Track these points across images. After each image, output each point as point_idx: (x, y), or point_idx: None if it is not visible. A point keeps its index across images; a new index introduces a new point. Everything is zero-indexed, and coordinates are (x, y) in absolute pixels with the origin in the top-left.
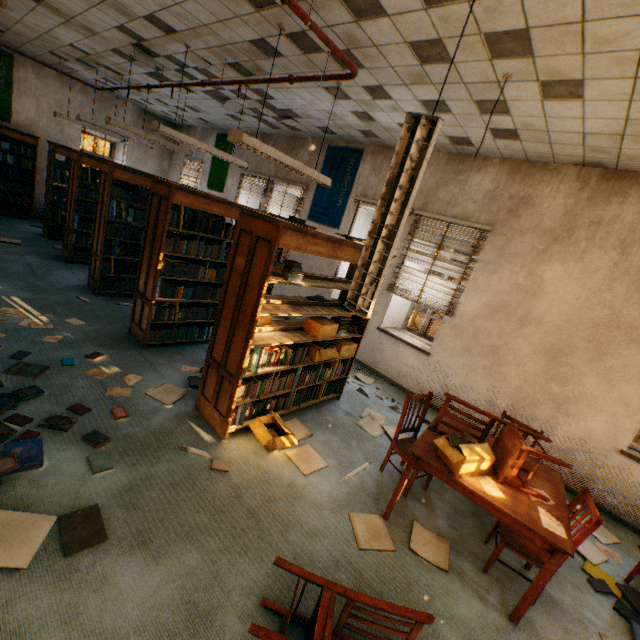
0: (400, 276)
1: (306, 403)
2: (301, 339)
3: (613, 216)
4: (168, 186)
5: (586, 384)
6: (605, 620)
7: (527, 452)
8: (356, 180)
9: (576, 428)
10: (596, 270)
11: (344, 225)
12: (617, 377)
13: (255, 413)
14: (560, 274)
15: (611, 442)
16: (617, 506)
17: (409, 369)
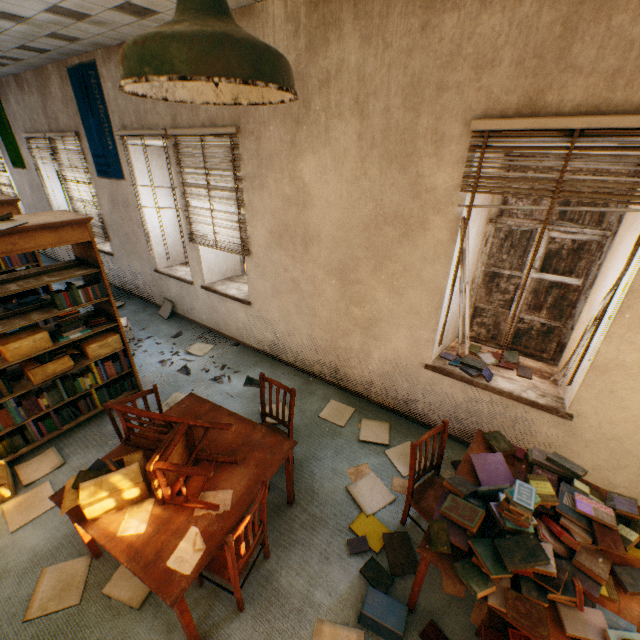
0: (192, 221)
1: (75, 421)
2: None
3: (338, 64)
4: None
5: (379, 300)
6: (338, 595)
7: (160, 470)
8: (109, 108)
9: (386, 350)
10: (345, 151)
11: (127, 173)
12: (402, 284)
13: None
14: (317, 169)
15: (417, 358)
16: (439, 421)
17: (243, 324)
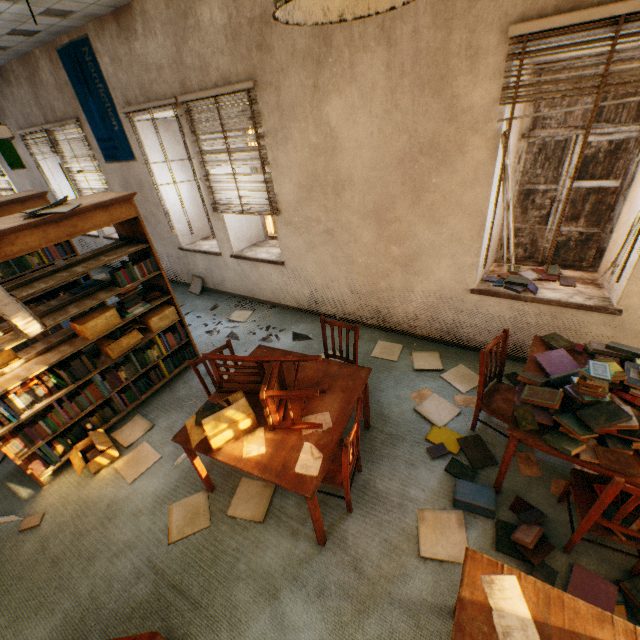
0: (214, 190)
1: (150, 391)
2: (63, 354)
3: None
4: None
5: (419, 234)
6: (431, 489)
7: (271, 398)
8: (109, 86)
9: (429, 284)
10: (373, 86)
11: (137, 152)
12: (442, 214)
13: (75, 441)
14: (343, 110)
15: (461, 285)
16: (487, 342)
17: (278, 286)
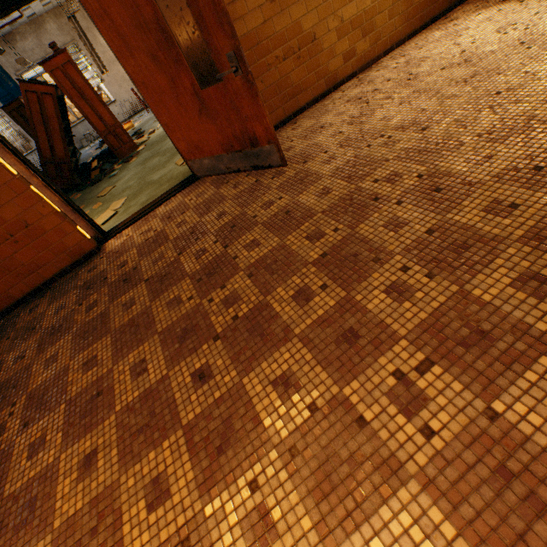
0: None
1: None
2: None
3: None
4: (17, 101)
5: None
6: None
7: None
8: (4, 68)
9: None
10: None
11: None
12: None
13: None
14: None
15: None
16: None
17: (119, 113)
